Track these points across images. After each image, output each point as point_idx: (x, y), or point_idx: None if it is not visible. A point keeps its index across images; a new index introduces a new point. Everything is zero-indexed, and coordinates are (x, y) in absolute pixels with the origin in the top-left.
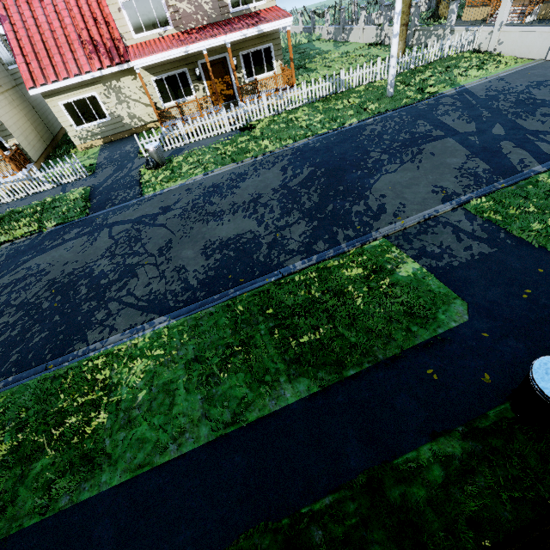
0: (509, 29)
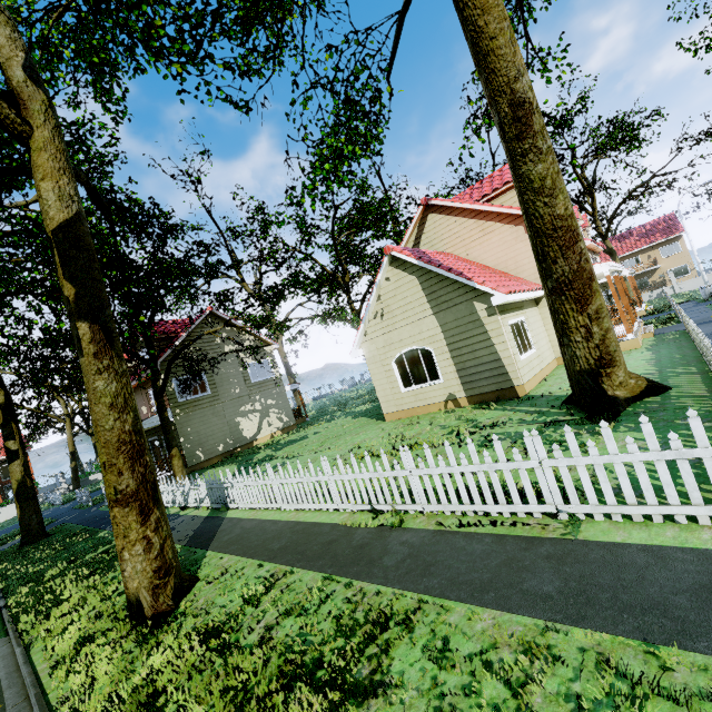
0: (682, 282)
